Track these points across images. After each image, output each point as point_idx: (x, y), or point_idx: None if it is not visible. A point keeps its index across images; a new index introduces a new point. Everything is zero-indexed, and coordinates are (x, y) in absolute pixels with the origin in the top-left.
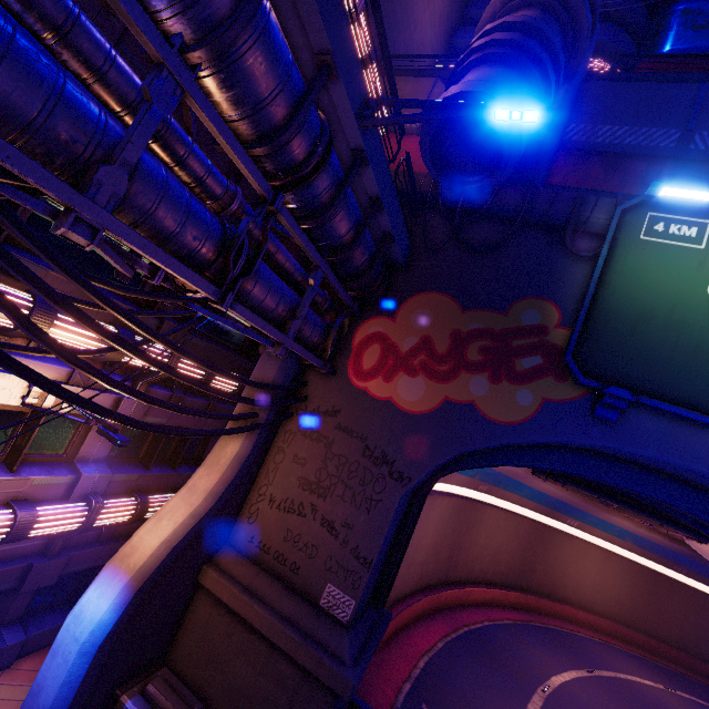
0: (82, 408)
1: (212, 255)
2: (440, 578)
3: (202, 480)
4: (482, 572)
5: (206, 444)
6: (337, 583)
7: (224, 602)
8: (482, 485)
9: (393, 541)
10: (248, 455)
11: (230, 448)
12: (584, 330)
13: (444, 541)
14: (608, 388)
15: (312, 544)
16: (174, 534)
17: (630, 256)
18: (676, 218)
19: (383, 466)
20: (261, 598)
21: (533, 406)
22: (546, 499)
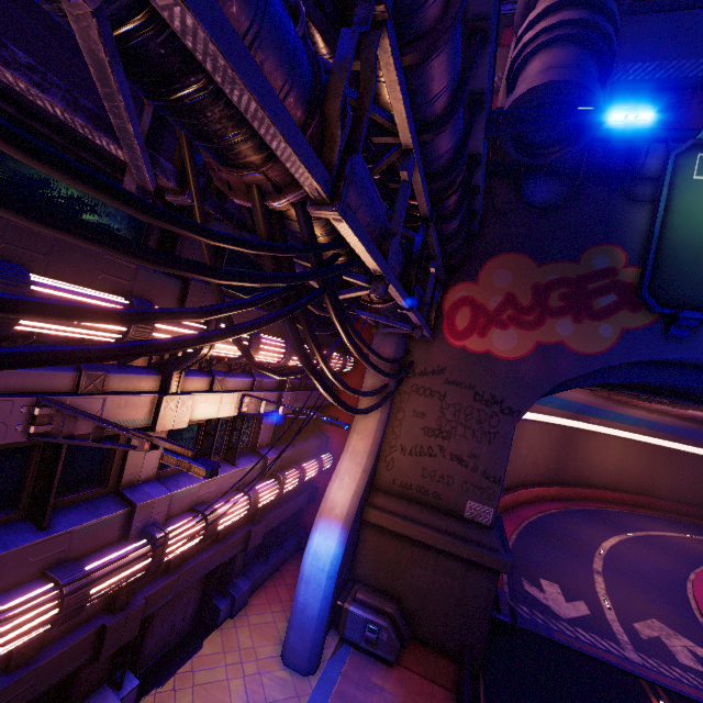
0: (342, 408)
1: (401, 274)
2: None
3: (358, 444)
4: (526, 476)
5: (317, 417)
6: (475, 499)
7: (390, 529)
8: None
9: None
10: (387, 418)
11: (372, 415)
12: (654, 267)
13: None
14: (682, 312)
15: (447, 475)
16: (358, 487)
17: (687, 196)
18: None
19: (494, 406)
20: (418, 521)
21: (614, 336)
22: (572, 405)
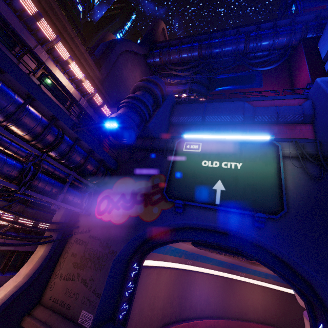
0: None
1: (16, 175)
2: (176, 317)
3: (23, 270)
4: (202, 310)
5: None
6: (86, 309)
7: None
8: (188, 261)
9: (119, 286)
10: (47, 255)
11: (39, 253)
12: (169, 182)
13: (174, 294)
14: (175, 200)
15: (77, 292)
16: (4, 296)
17: (181, 156)
18: (192, 143)
19: (107, 249)
20: (50, 326)
21: (158, 212)
22: (225, 264)
